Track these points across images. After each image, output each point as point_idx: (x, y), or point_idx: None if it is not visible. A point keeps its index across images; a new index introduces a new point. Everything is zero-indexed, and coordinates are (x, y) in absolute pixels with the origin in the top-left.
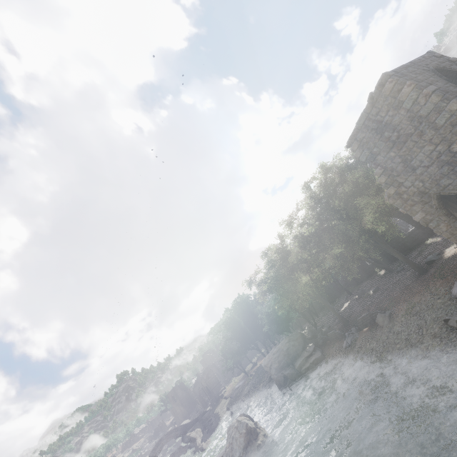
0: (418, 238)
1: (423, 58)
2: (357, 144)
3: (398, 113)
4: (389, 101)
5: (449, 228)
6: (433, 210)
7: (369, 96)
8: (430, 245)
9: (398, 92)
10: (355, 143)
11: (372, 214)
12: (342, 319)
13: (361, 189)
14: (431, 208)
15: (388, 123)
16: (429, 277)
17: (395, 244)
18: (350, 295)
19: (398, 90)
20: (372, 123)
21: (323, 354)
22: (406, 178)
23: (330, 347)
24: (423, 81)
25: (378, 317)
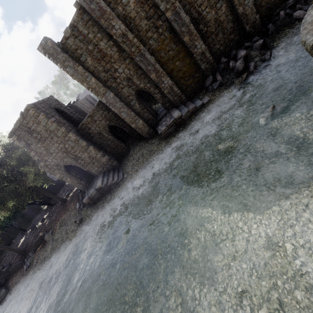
0: (62, 182)
1: (49, 99)
2: (16, 137)
3: (39, 126)
4: (33, 119)
5: (71, 179)
6: (63, 172)
7: (21, 113)
8: (68, 185)
9: (38, 116)
10: (15, 136)
11: (33, 177)
12: (21, 252)
13: (23, 160)
14: (62, 171)
15: (35, 130)
16: (68, 203)
17: (51, 187)
18: (25, 231)
19: (37, 115)
20: (25, 127)
21: (7, 288)
22: (49, 157)
23: (13, 278)
24: (49, 114)
25: (46, 236)
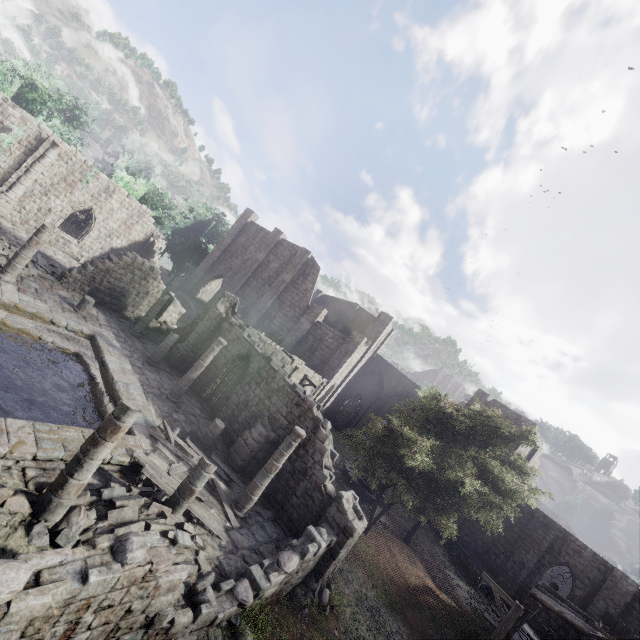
0: None
1: None
2: None
3: None
4: None
5: None
6: None
7: None
8: None
9: None
10: None
11: None
12: None
13: None
14: None
15: None
16: None
17: None
18: None
19: None
20: None
21: None
22: None
23: None
24: None
25: None
